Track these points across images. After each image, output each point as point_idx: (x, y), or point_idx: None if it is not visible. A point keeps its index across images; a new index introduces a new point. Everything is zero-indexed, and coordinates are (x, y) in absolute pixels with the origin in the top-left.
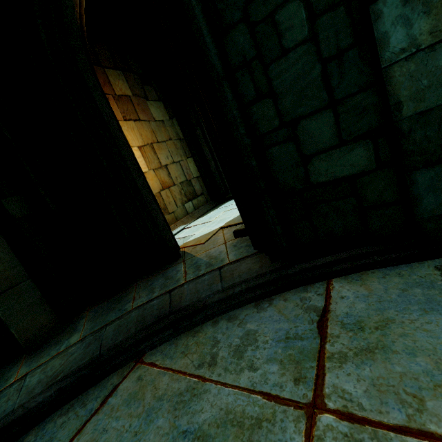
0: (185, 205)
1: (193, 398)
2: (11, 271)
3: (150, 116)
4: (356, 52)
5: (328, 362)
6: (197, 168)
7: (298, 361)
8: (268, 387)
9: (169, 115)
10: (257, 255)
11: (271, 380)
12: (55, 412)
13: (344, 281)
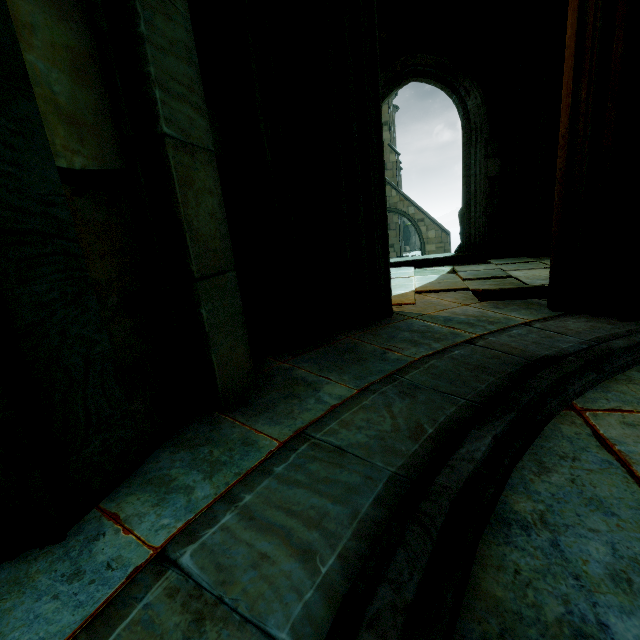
0: None
1: None
2: (220, 242)
3: None
4: None
5: None
6: None
7: None
8: None
9: None
10: (574, 316)
11: None
12: (513, 472)
13: None
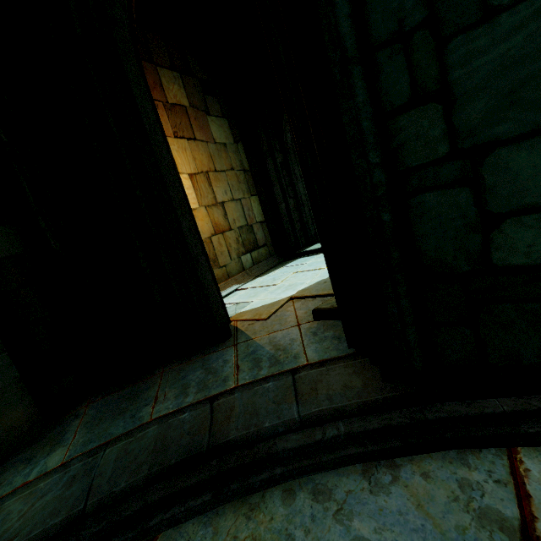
0: (241, 258)
1: None
2: None
3: (209, 136)
4: None
5: None
6: (262, 211)
7: None
8: None
9: (234, 138)
10: (356, 359)
11: None
12: None
13: None
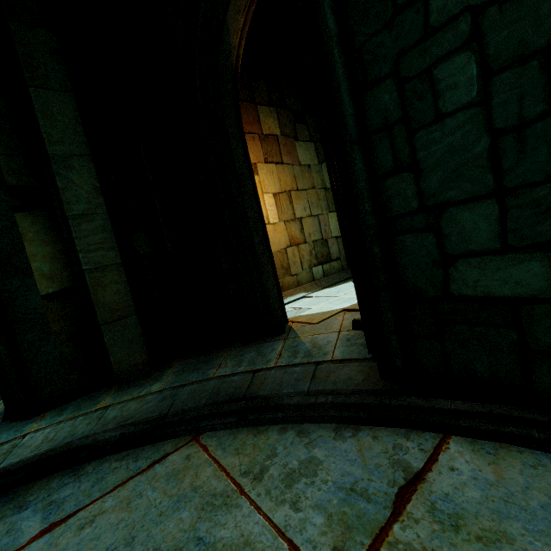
0: (313, 269)
1: (223, 506)
2: (123, 304)
3: (295, 159)
4: (550, 124)
5: (385, 549)
6: (338, 226)
7: (350, 527)
8: (300, 539)
9: (318, 159)
10: (369, 362)
11: (307, 533)
12: (114, 454)
13: (468, 446)
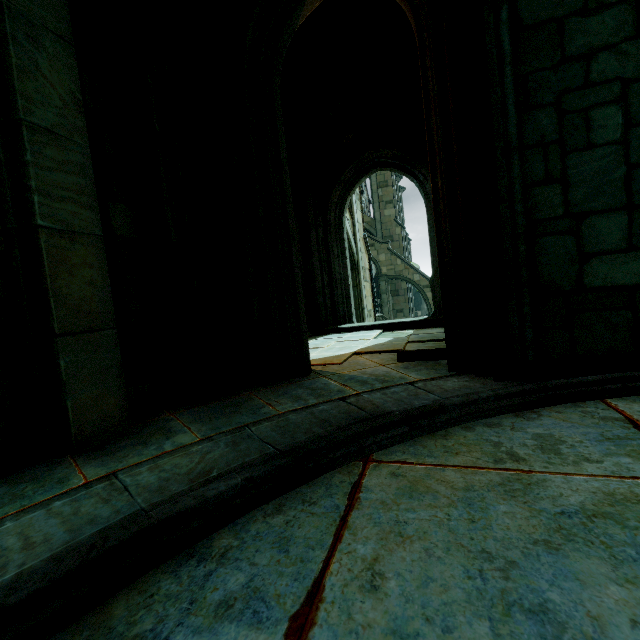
0: None
1: (529, 486)
2: (98, 305)
3: None
4: None
5: None
6: None
7: None
8: None
9: None
10: (462, 376)
11: (636, 468)
12: (249, 513)
13: (625, 401)
